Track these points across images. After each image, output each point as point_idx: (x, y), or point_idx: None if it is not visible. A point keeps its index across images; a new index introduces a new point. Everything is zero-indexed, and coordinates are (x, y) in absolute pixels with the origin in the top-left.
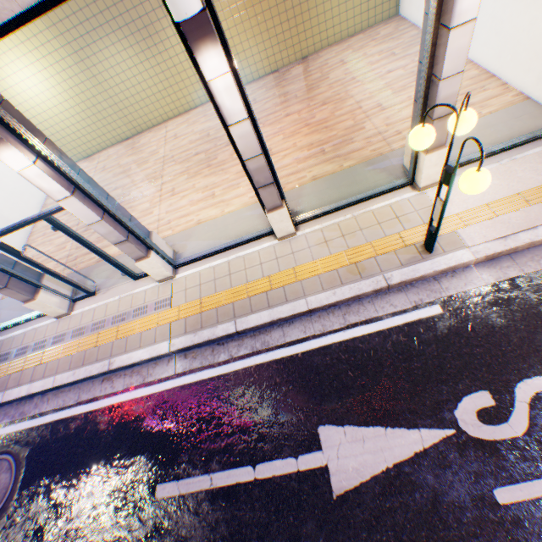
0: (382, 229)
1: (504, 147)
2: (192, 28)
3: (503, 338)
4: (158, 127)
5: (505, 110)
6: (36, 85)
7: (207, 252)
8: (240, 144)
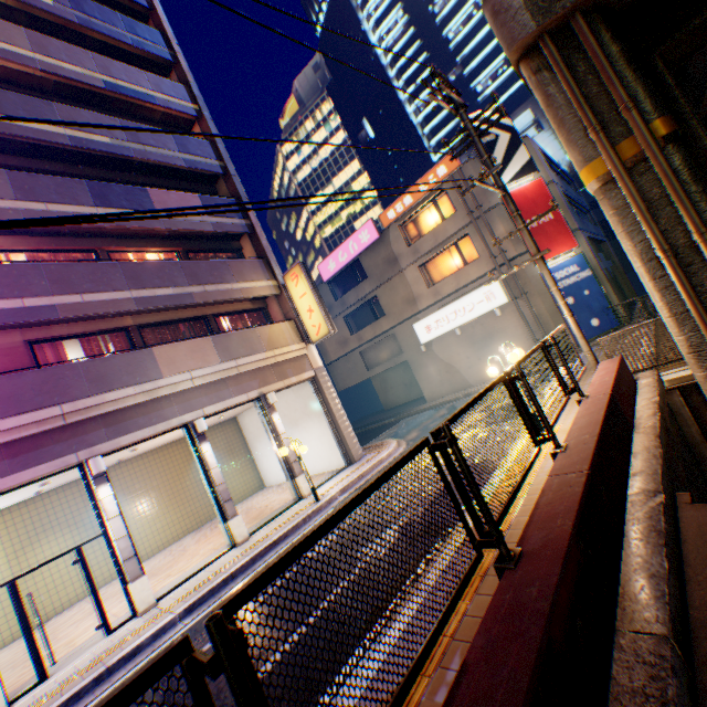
0: (297, 510)
1: (332, 475)
2: (201, 438)
3: None
4: (74, 604)
5: (328, 473)
6: None
7: (186, 577)
8: (216, 477)
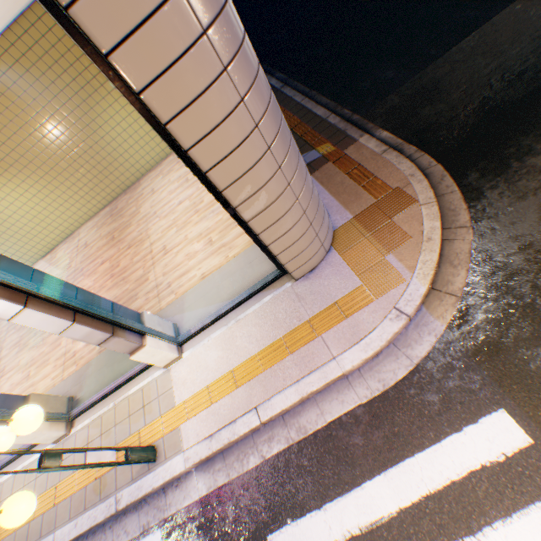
0: (131, 423)
1: (231, 307)
2: None
3: None
4: None
5: (245, 251)
6: None
7: (1, 463)
8: None
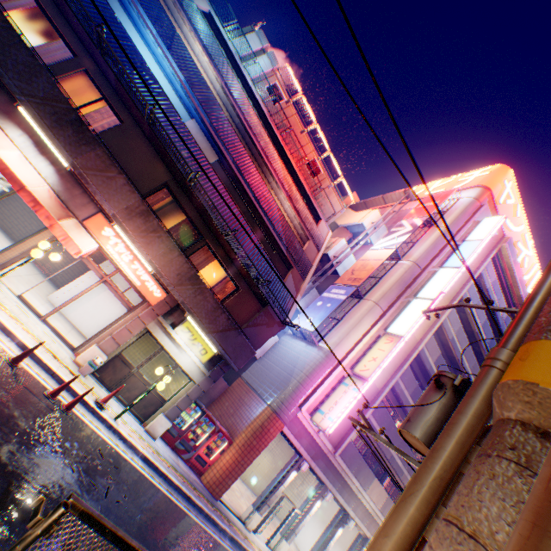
0: None
1: None
2: (343, 523)
3: None
4: None
5: None
6: None
7: None
8: (329, 544)
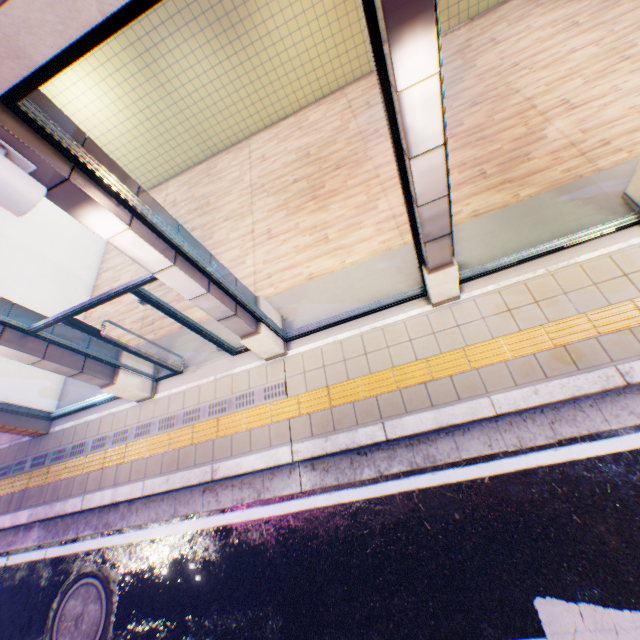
0: (601, 292)
1: None
2: (398, 2)
3: None
4: (238, 146)
5: None
6: (93, 101)
7: (329, 321)
8: (420, 183)
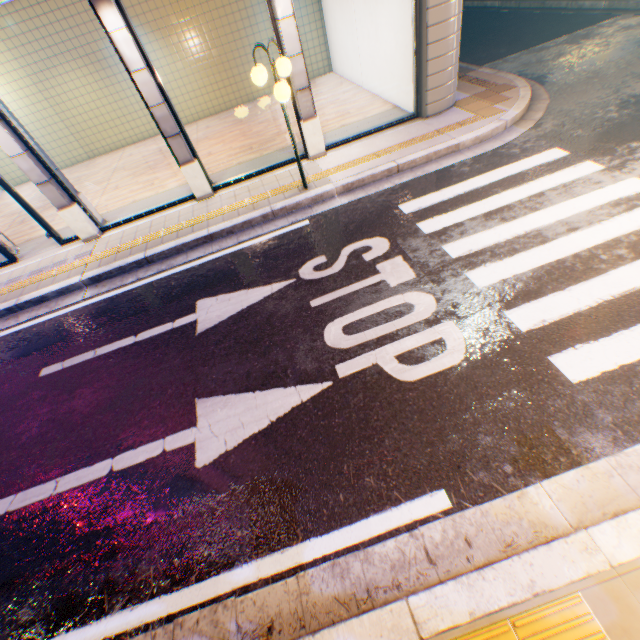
0: (279, 183)
1: (372, 131)
2: None
3: (344, 228)
4: (117, 152)
5: (381, 115)
6: None
7: (135, 216)
8: (144, 91)
